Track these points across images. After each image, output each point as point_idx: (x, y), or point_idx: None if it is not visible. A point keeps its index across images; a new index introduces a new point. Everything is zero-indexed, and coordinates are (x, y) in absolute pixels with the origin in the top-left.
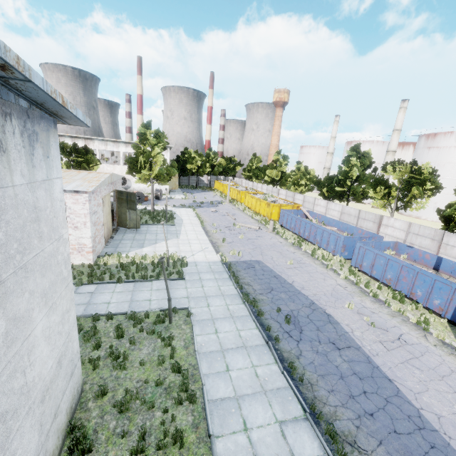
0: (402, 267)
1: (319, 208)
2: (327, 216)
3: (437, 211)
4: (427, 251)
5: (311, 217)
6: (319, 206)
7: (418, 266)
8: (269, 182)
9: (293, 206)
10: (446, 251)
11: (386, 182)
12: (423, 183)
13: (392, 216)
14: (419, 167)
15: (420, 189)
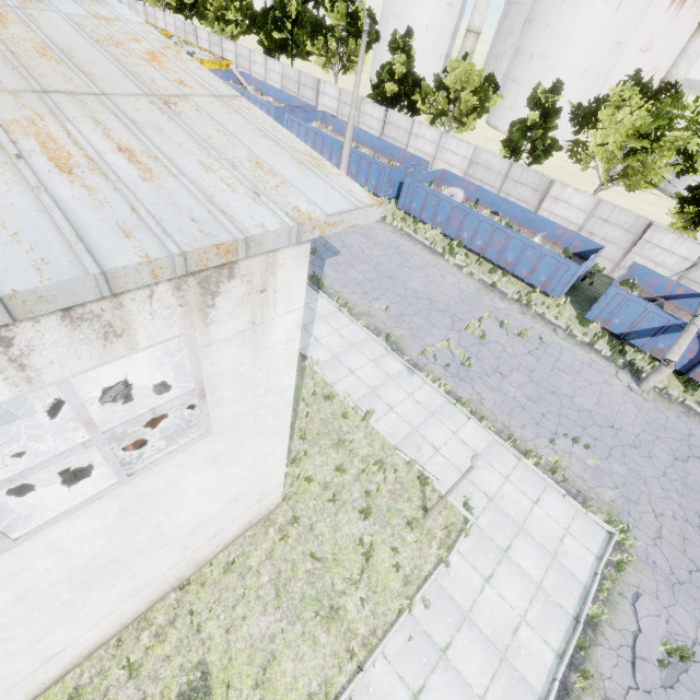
0: (316, 135)
1: (258, 68)
2: (268, 82)
3: (377, 76)
4: (345, 120)
5: (246, 83)
6: (257, 66)
7: (337, 136)
8: (176, 9)
9: (221, 65)
10: (363, 120)
11: (322, 29)
12: (358, 34)
13: (336, 82)
14: (356, 9)
15: (354, 43)
